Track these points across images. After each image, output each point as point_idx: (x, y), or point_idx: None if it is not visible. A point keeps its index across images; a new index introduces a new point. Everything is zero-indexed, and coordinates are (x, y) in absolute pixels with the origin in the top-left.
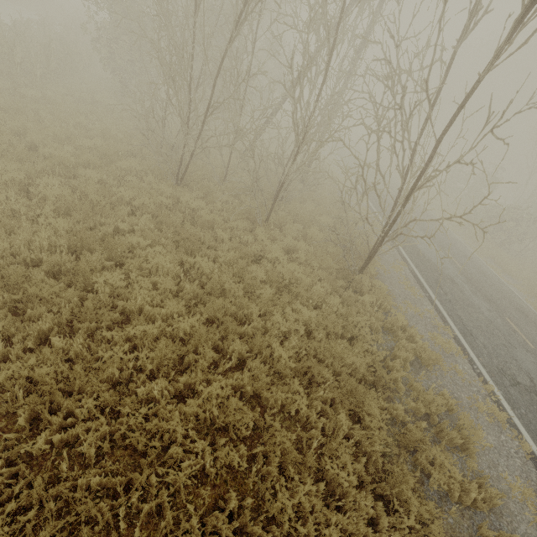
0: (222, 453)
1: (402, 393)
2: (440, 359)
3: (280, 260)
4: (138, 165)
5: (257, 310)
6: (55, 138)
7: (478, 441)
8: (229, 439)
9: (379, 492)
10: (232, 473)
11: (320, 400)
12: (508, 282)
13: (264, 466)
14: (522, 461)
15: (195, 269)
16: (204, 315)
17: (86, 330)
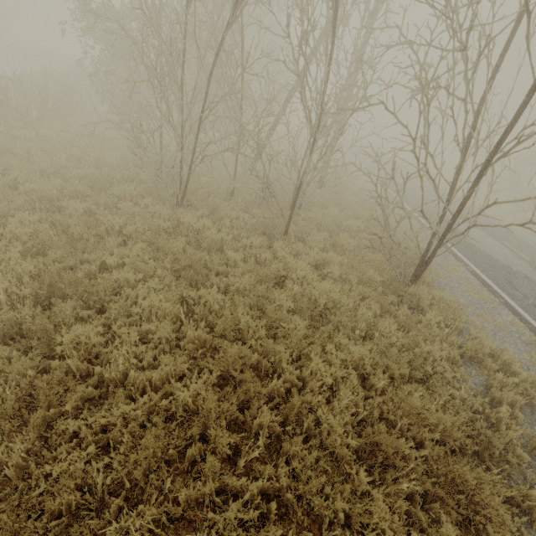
0: None
1: (523, 463)
2: None
3: (309, 279)
4: (133, 189)
5: (287, 354)
6: (44, 173)
7: None
8: None
9: None
10: None
11: (402, 496)
12: None
13: None
14: None
15: (201, 305)
16: (213, 373)
17: (43, 419)
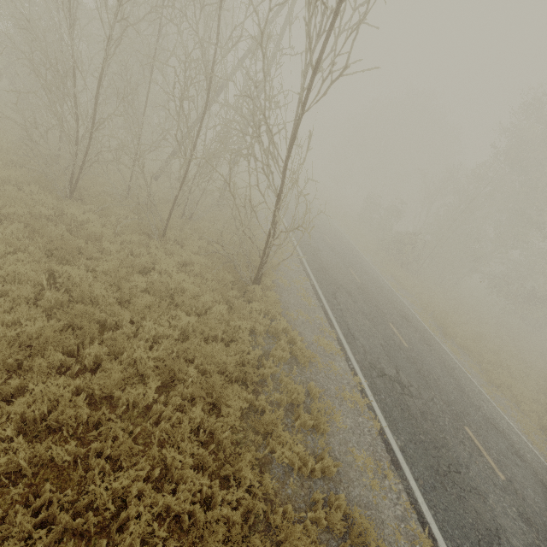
0: (41, 448)
1: (271, 387)
2: (318, 358)
3: (169, 271)
4: (20, 176)
5: (128, 315)
6: None
7: (336, 424)
8: (63, 439)
9: (224, 475)
10: (58, 471)
11: (181, 397)
12: (402, 295)
13: (93, 459)
14: (372, 437)
15: (66, 278)
16: (61, 321)
17: None
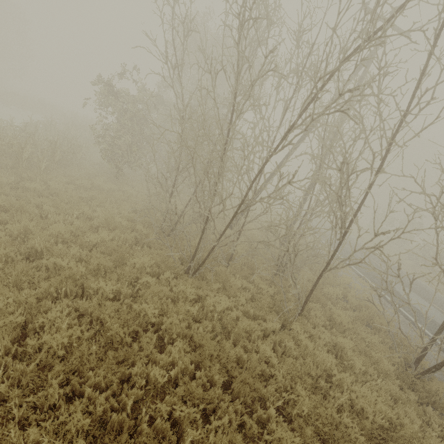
0: None
1: None
2: None
3: (347, 383)
4: (151, 260)
5: None
6: (59, 235)
7: None
8: None
9: None
10: None
11: None
12: None
13: None
14: None
15: None
16: None
17: None
